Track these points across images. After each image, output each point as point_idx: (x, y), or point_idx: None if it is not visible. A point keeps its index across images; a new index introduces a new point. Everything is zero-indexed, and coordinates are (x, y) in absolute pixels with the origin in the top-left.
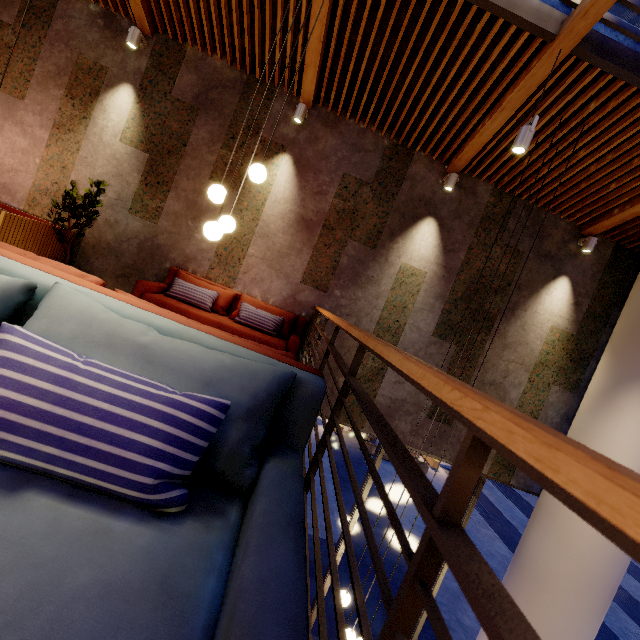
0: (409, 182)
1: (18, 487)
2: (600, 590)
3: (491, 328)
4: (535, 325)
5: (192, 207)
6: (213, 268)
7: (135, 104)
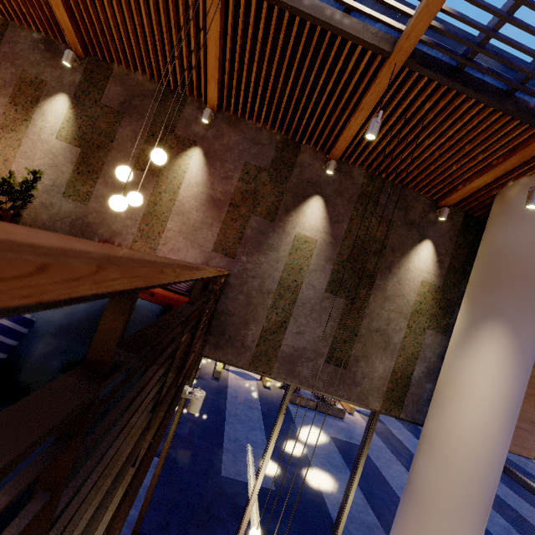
0: (299, 168)
1: None
2: (477, 507)
3: (373, 284)
4: (408, 280)
5: (118, 191)
6: (136, 241)
7: (70, 109)
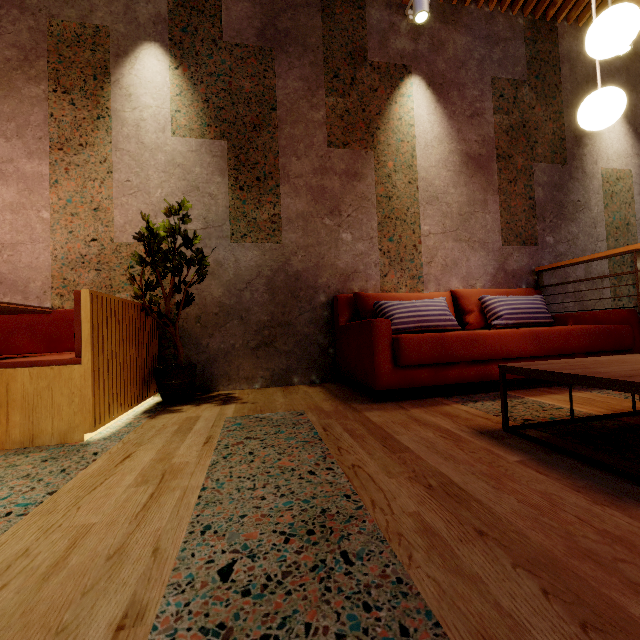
0: (566, 64)
1: None
2: None
3: None
4: None
5: (321, 197)
6: (385, 274)
7: (173, 70)
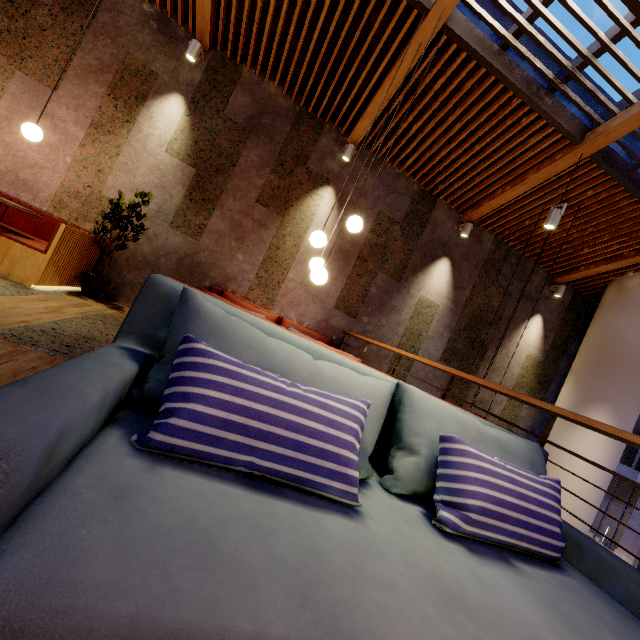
0: (431, 225)
1: (506, 559)
2: None
3: (484, 355)
4: (516, 353)
5: (236, 227)
6: (253, 289)
7: (185, 116)
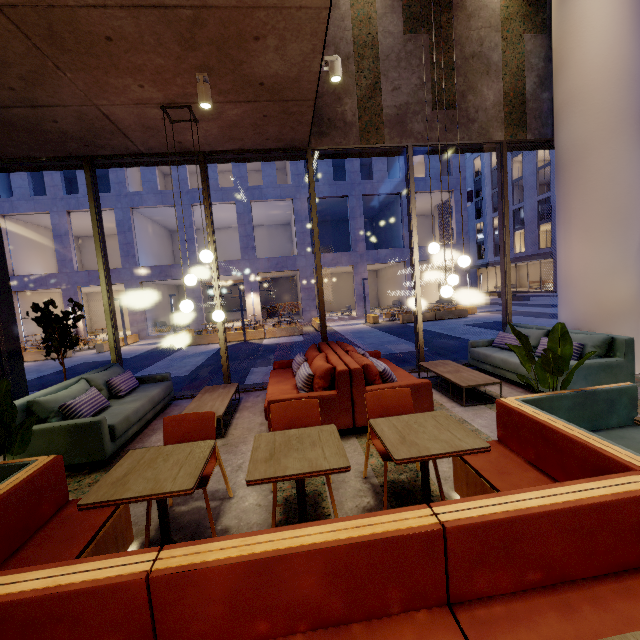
0: None
1: None
2: (630, 119)
3: (450, 5)
4: None
5: None
6: None
7: None
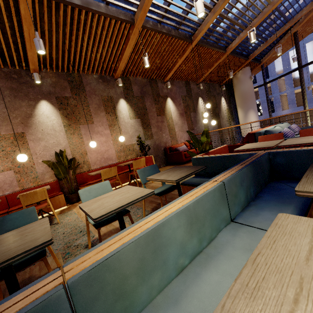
0: (192, 90)
1: None
2: None
3: (219, 116)
4: (224, 111)
5: (158, 127)
6: (171, 141)
7: (127, 104)
